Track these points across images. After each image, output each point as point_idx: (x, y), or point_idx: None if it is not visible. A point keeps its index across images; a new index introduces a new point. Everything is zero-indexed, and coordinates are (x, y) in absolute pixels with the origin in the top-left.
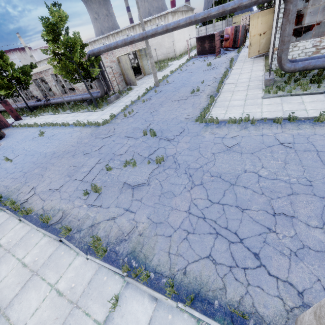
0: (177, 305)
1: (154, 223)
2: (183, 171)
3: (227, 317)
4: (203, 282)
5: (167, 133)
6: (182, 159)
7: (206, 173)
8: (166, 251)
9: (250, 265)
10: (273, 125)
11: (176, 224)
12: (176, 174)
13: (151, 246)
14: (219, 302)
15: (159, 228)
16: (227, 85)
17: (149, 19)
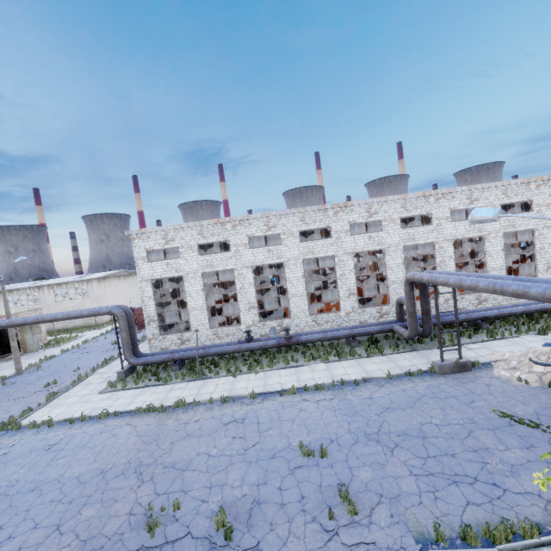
0: None
1: None
2: None
3: None
4: None
5: None
6: None
7: None
8: None
9: None
10: (66, 426)
11: None
12: None
13: None
14: None
15: None
16: (94, 375)
17: (65, 282)
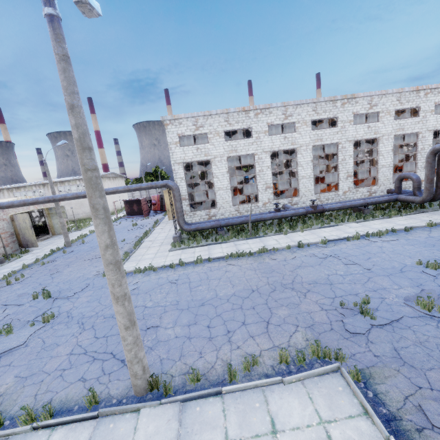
0: (33, 425)
1: (24, 378)
2: (75, 322)
3: (83, 411)
4: (68, 399)
5: (67, 292)
6: (78, 311)
7: (100, 317)
8: (33, 395)
9: (115, 369)
10: (170, 270)
11: (52, 368)
12: (66, 327)
13: (13, 399)
14: (79, 406)
15: (29, 379)
16: (145, 242)
17: (67, 180)
